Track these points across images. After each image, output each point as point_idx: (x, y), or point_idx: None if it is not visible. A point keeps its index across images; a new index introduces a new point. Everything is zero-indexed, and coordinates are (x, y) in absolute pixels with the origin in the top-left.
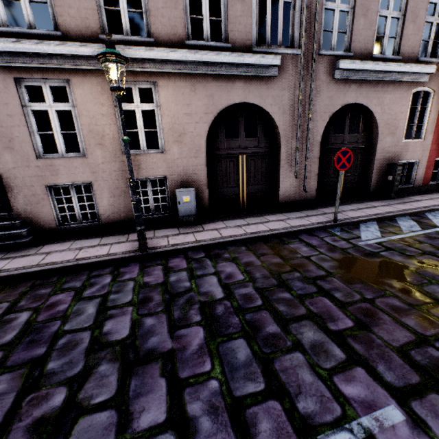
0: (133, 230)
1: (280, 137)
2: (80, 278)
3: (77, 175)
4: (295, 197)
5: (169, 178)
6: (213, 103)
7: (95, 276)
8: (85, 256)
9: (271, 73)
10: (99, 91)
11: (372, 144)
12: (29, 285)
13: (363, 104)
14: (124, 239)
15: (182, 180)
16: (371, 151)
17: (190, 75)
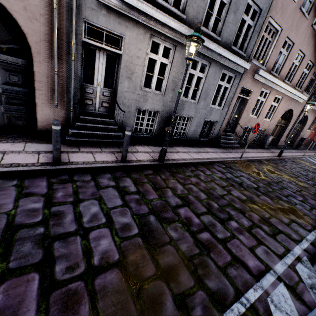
0: (253, 147)
1: (290, 122)
2: (278, 162)
3: (252, 124)
4: (281, 143)
5: (265, 130)
6: (287, 107)
7: (280, 162)
8: (266, 155)
9: (301, 101)
10: (272, 97)
11: (300, 129)
12: (271, 162)
13: (307, 116)
14: (261, 151)
15: (267, 131)
16: (299, 131)
17: (289, 97)
